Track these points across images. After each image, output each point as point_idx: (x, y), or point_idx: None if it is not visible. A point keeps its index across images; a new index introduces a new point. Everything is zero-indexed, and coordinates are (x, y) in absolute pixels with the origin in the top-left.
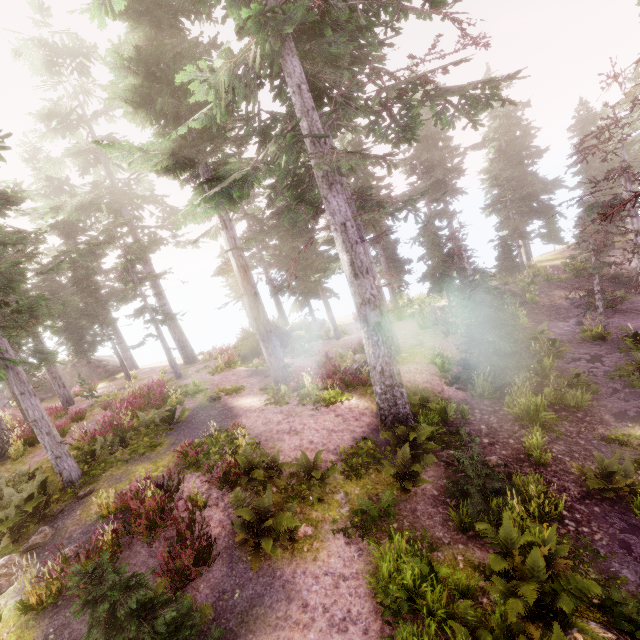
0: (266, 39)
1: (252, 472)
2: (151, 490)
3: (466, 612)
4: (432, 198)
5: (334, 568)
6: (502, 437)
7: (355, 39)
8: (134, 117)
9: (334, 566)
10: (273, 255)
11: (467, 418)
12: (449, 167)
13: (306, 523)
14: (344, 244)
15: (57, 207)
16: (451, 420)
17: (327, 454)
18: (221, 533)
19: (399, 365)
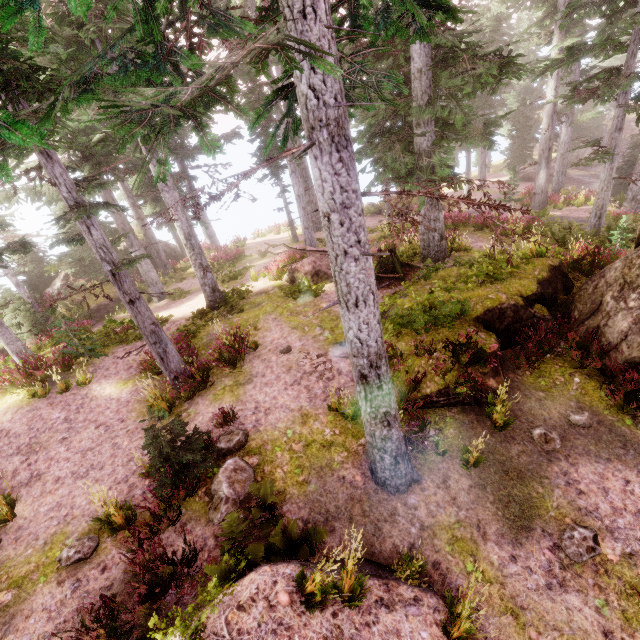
0: None
1: None
2: None
3: None
4: None
5: None
6: None
7: None
8: None
9: None
10: None
11: None
12: None
13: None
14: None
15: None
16: None
17: None
18: None
19: None
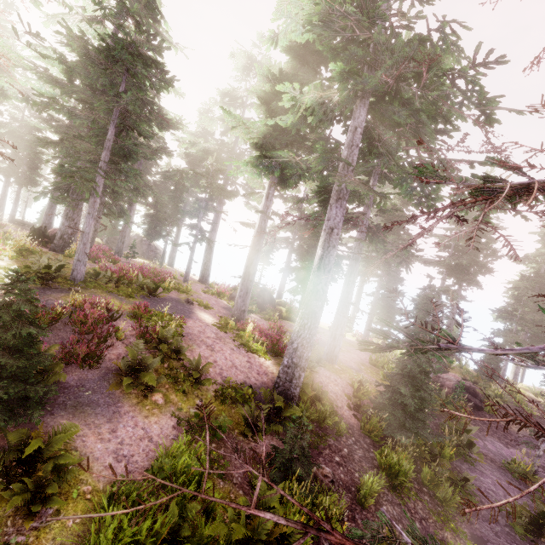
0: (346, 89)
1: (161, 343)
2: (101, 306)
3: (191, 510)
4: (449, 276)
5: (151, 430)
6: (352, 467)
7: (419, 119)
8: (258, 108)
9: (152, 429)
10: (300, 245)
11: (340, 436)
12: (479, 261)
13: (163, 396)
14: (324, 242)
15: (194, 143)
16: (324, 425)
17: (218, 375)
18: (114, 360)
19: (325, 368)
